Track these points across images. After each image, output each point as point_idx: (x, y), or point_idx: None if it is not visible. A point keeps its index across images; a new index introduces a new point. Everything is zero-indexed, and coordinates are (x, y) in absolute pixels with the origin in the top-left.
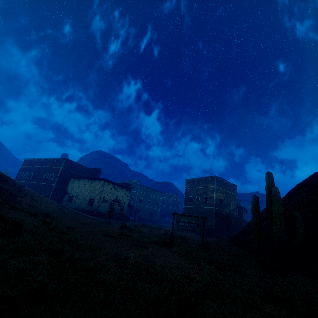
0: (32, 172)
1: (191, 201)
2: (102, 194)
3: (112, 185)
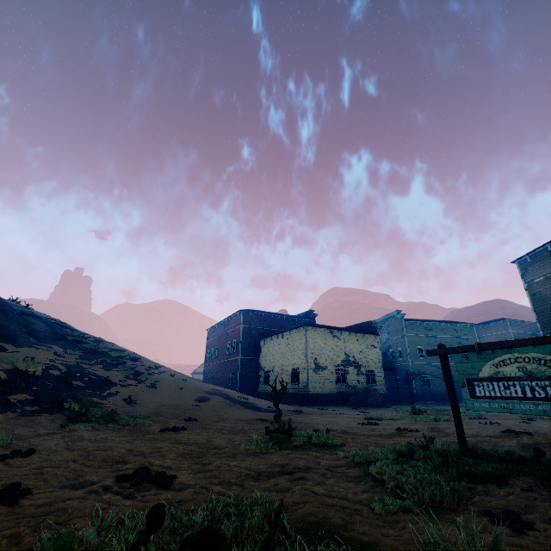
0: (216, 346)
1: None
2: (307, 354)
3: (324, 331)
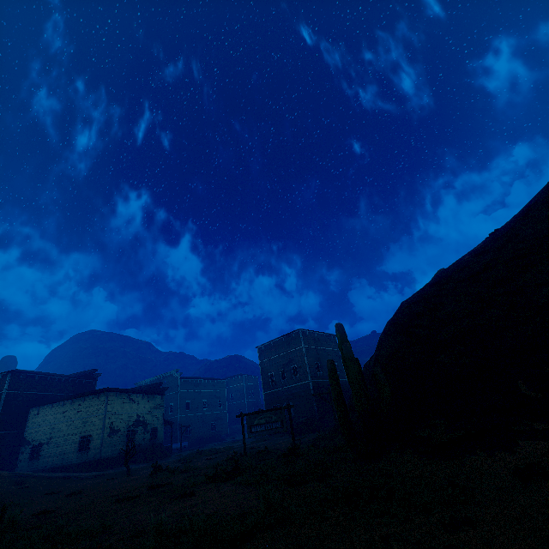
0: None
1: (273, 381)
2: (105, 419)
3: (123, 395)
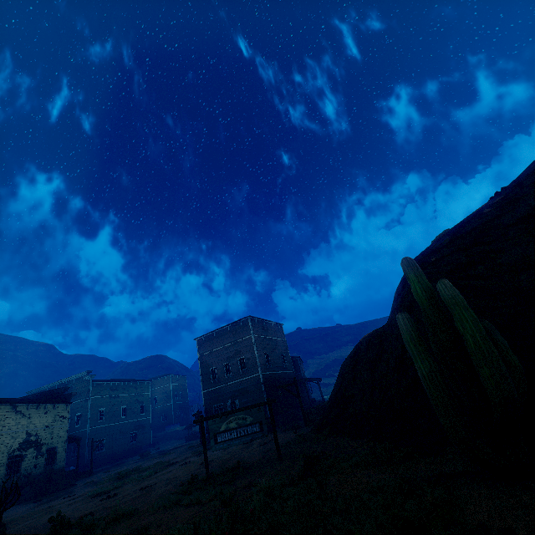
0: None
1: (215, 377)
2: None
3: (6, 407)
